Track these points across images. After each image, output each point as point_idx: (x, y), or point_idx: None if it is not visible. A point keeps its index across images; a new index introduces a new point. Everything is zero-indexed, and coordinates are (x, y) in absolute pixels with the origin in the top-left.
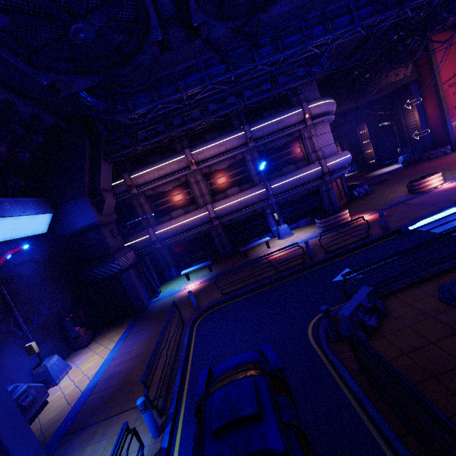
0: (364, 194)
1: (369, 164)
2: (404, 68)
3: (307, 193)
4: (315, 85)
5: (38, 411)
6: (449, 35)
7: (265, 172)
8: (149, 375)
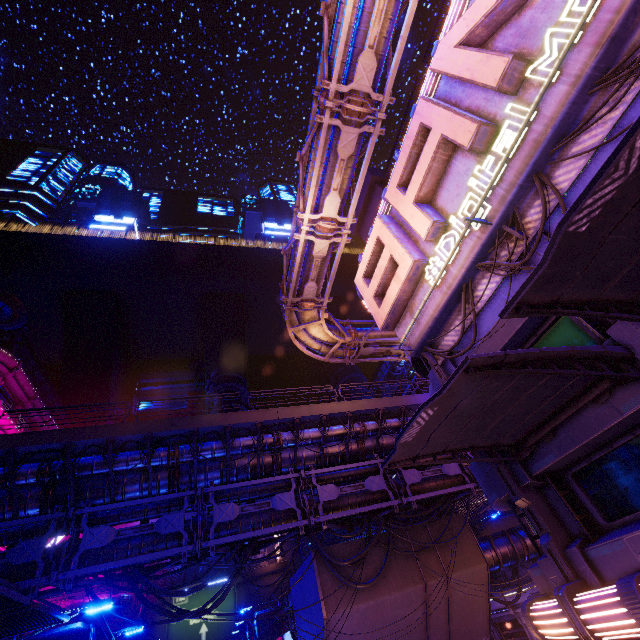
0: None
1: None
2: None
3: None
4: None
5: None
6: None
7: None
8: None
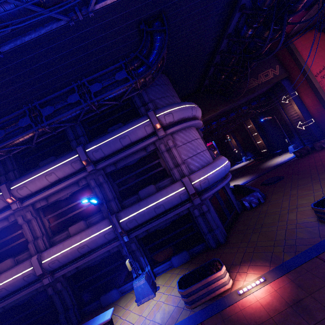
0: (257, 204)
1: (262, 153)
2: (272, 69)
3: (177, 218)
4: (172, 92)
5: None
6: (307, 35)
7: (118, 196)
8: None
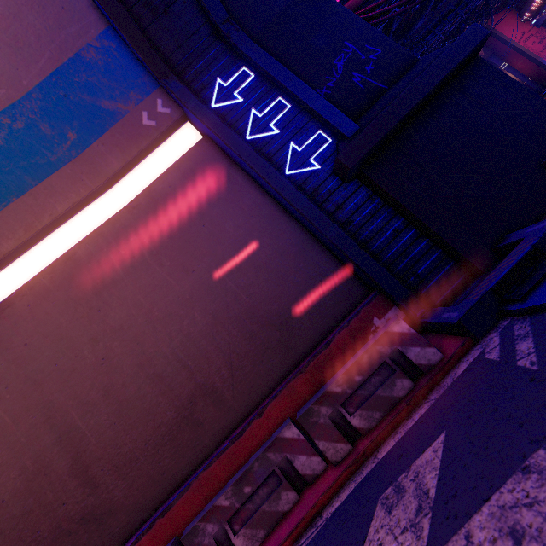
0: None
1: None
2: None
3: None
4: None
5: None
6: (498, 15)
7: None
8: None
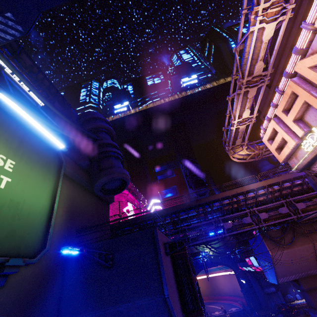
0: None
1: None
2: None
3: None
4: None
5: (292, 301)
6: None
7: None
8: (291, 302)
